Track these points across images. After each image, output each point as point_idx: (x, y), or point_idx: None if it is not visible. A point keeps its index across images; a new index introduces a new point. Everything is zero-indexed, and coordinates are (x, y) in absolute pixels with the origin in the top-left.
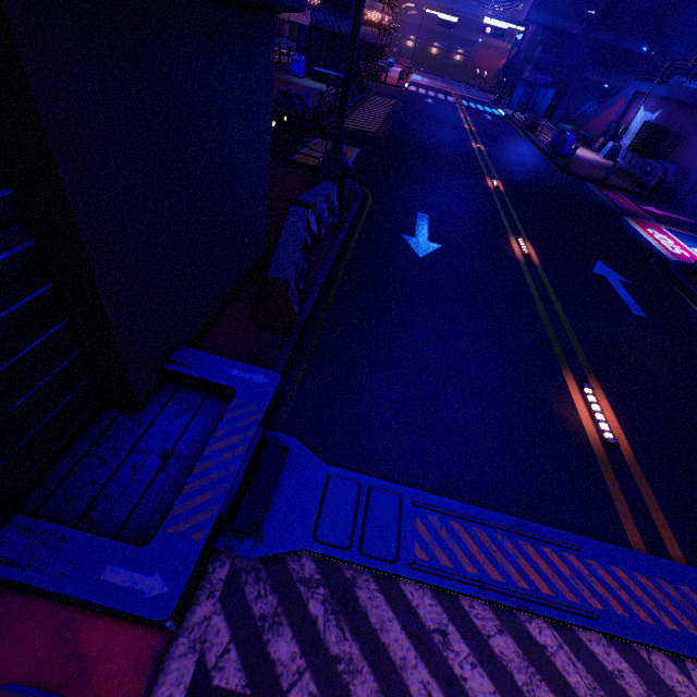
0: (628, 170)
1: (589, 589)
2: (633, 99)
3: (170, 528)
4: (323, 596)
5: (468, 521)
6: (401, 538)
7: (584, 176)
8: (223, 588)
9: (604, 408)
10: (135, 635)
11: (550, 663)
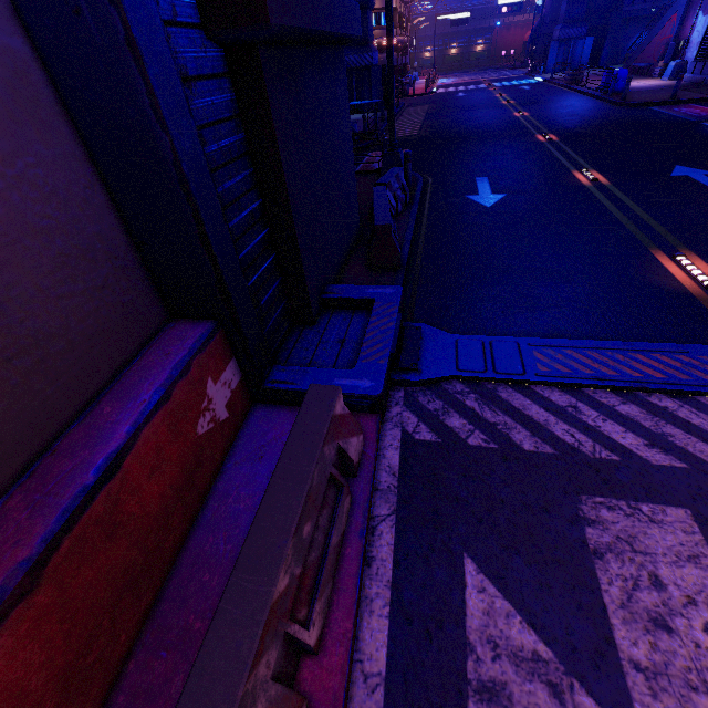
0: (702, 81)
1: (702, 372)
2: (687, 10)
3: (363, 361)
4: (475, 398)
5: (579, 348)
6: (524, 363)
7: (646, 103)
8: (404, 400)
9: (702, 267)
10: (360, 417)
11: (673, 415)
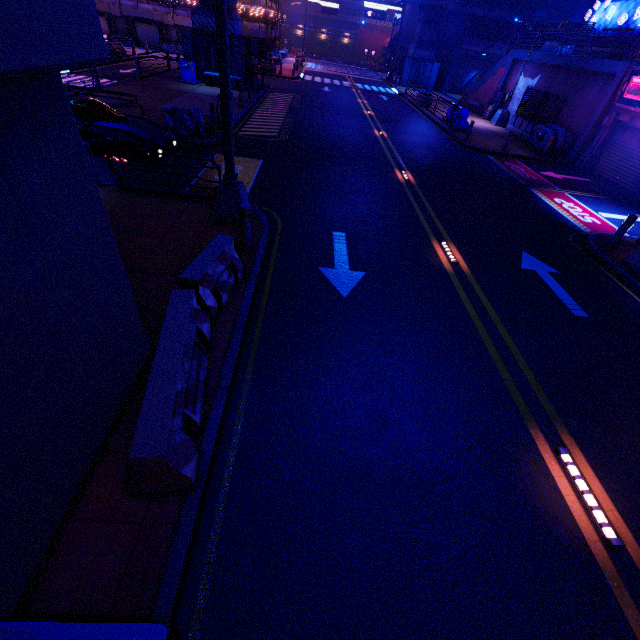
0: (520, 135)
1: None
2: (512, 67)
3: None
4: None
5: None
6: None
7: (484, 150)
8: None
9: (590, 480)
10: None
11: None
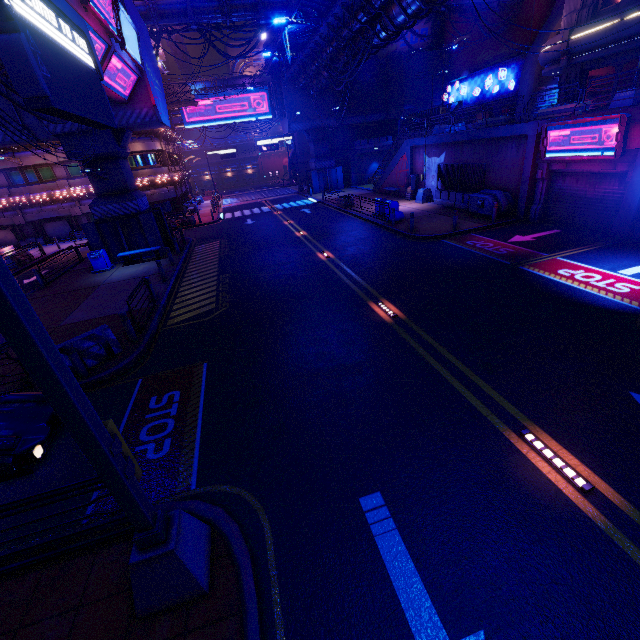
0: (453, 205)
1: None
2: (412, 152)
3: None
4: None
5: None
6: None
7: (437, 235)
8: None
9: None
10: None
11: None
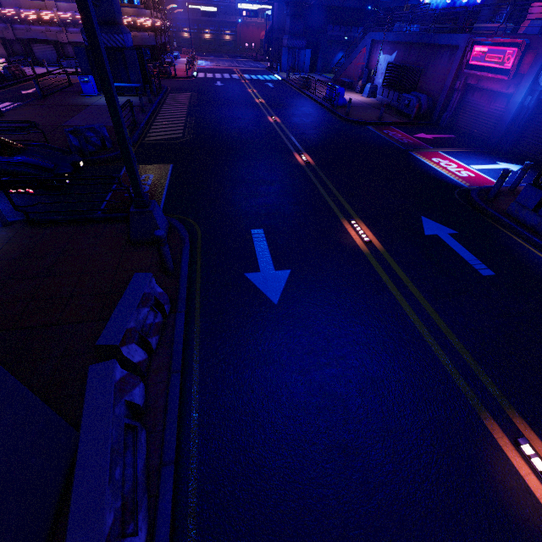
0: (389, 103)
1: None
2: (372, 47)
3: None
4: None
5: None
6: None
7: (364, 122)
8: None
9: None
10: None
11: None
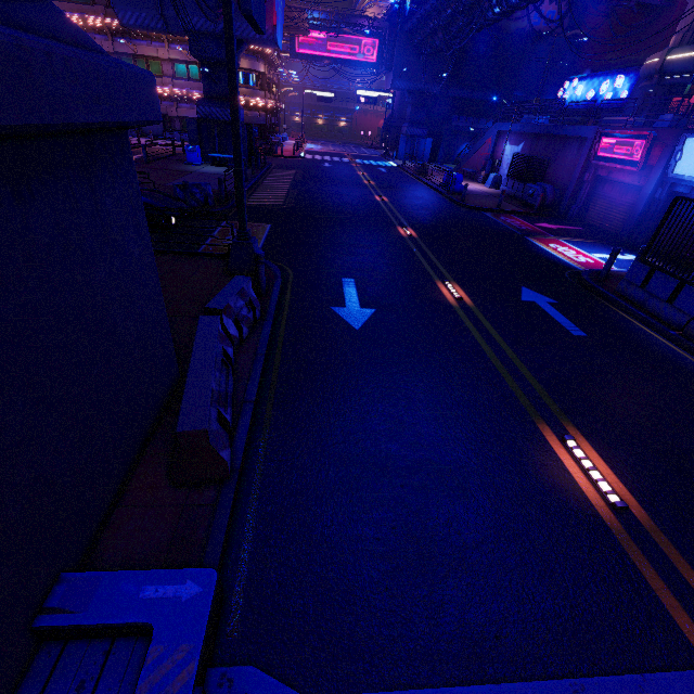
0: (514, 194)
1: None
2: (498, 137)
3: None
4: None
5: None
6: None
7: (480, 208)
8: None
9: (595, 460)
10: None
11: None
